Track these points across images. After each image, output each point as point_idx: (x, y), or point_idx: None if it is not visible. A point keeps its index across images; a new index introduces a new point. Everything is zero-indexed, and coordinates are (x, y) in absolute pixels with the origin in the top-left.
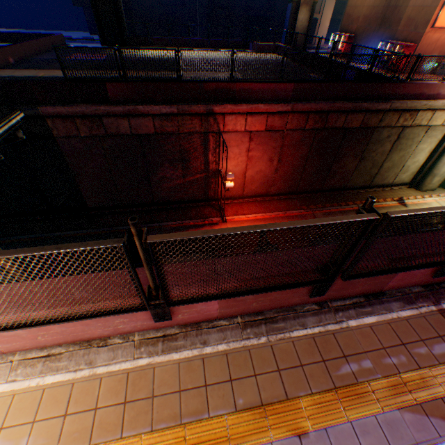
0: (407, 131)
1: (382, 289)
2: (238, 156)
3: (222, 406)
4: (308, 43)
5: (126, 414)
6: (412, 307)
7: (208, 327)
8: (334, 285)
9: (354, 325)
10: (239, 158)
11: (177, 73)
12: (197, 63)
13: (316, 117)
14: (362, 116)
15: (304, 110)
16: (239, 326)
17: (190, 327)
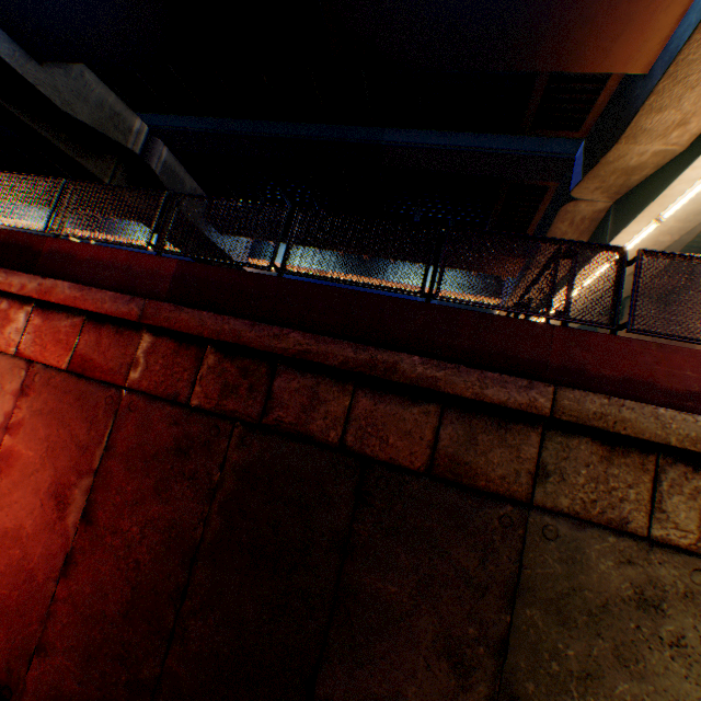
0: None
1: None
2: None
3: None
4: None
5: None
6: None
7: None
8: None
9: None
10: None
11: None
12: None
13: (234, 366)
14: (430, 417)
15: (184, 327)
16: None
17: None
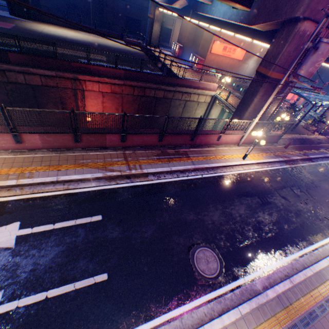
0: (188, 103)
1: (107, 146)
2: (97, 105)
3: (37, 165)
4: (167, 43)
5: (4, 165)
6: (115, 151)
7: (39, 150)
8: (84, 140)
9: (92, 154)
10: (98, 106)
11: (55, 54)
12: (81, 45)
13: (139, 89)
14: (163, 92)
15: (131, 85)
16: (51, 151)
17: (32, 150)
